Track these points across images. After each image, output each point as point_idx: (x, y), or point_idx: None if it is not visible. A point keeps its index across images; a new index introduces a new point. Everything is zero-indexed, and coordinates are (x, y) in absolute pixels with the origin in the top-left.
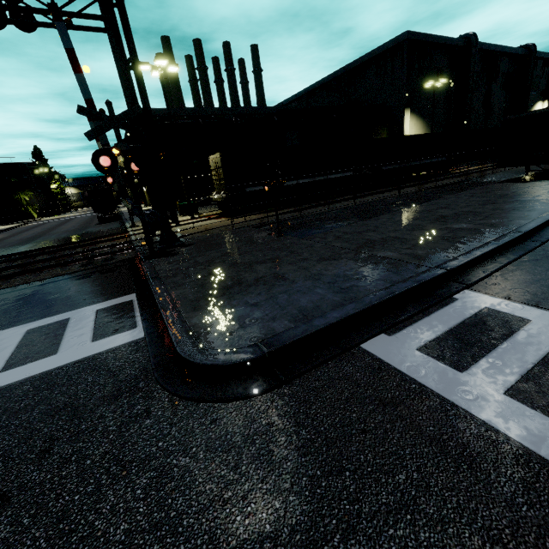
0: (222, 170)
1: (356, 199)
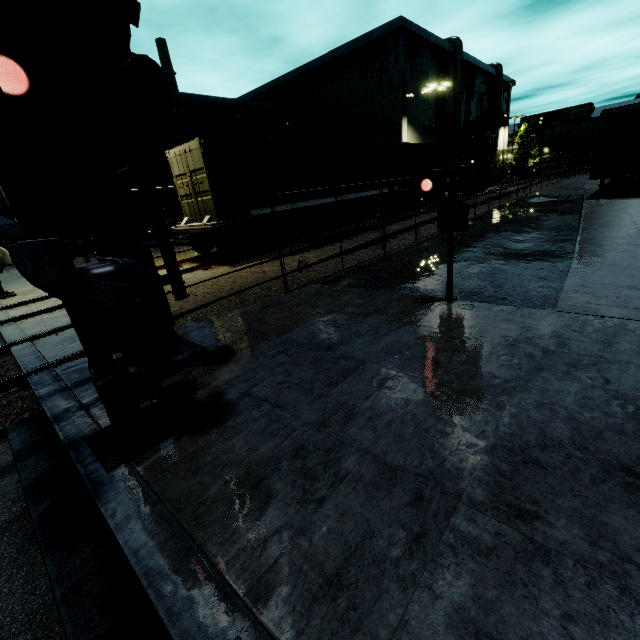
0: (206, 173)
1: (427, 225)
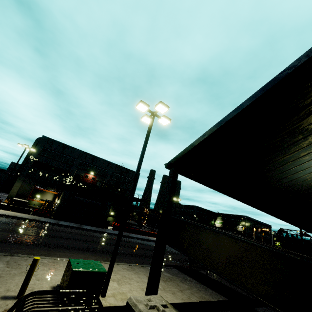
0: None
1: None
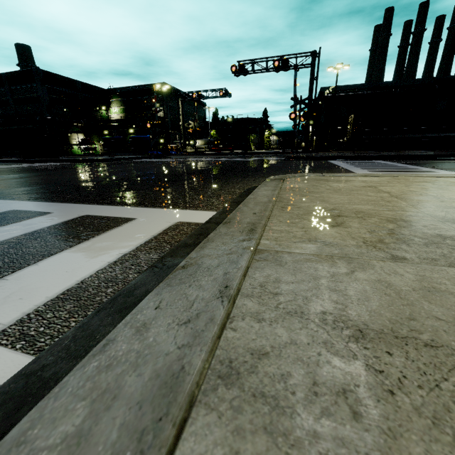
0: (352, 124)
1: (443, 150)
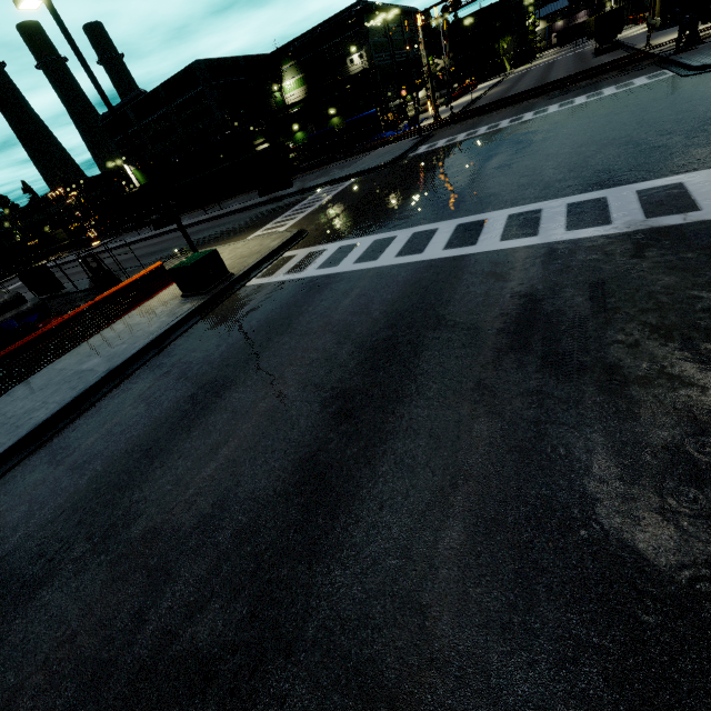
0: None
1: None
